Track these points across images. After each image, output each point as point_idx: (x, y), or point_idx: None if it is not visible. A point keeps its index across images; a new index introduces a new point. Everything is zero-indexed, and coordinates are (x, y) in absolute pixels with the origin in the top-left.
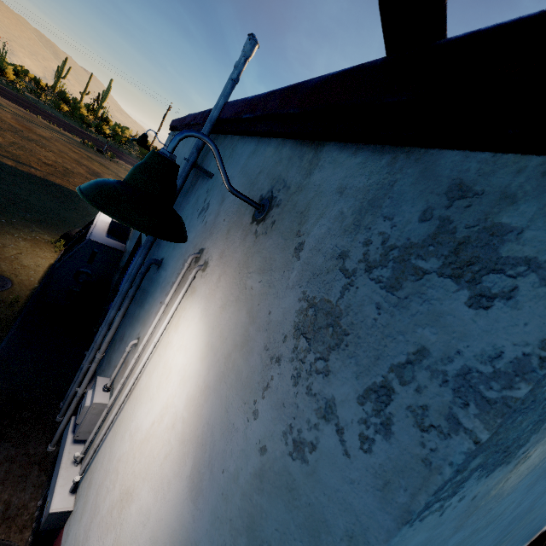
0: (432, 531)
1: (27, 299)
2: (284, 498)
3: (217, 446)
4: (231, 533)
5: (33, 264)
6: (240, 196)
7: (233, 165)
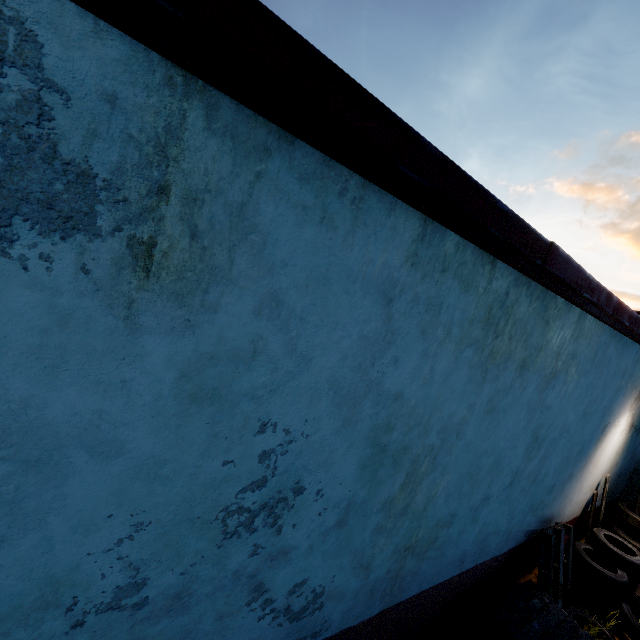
0: (43, 294)
1: None
2: None
3: None
4: None
5: None
6: None
7: None
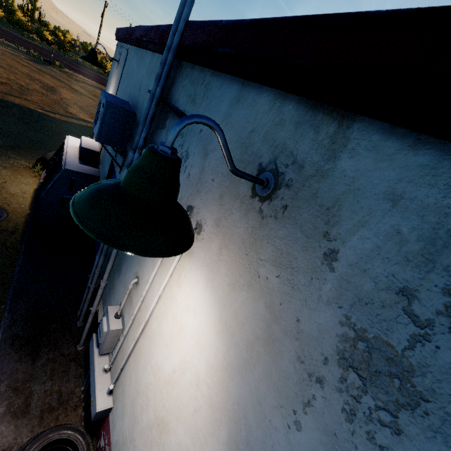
0: None
1: (24, 225)
2: None
3: (254, 433)
4: None
5: (20, 192)
6: (244, 177)
7: (211, 110)
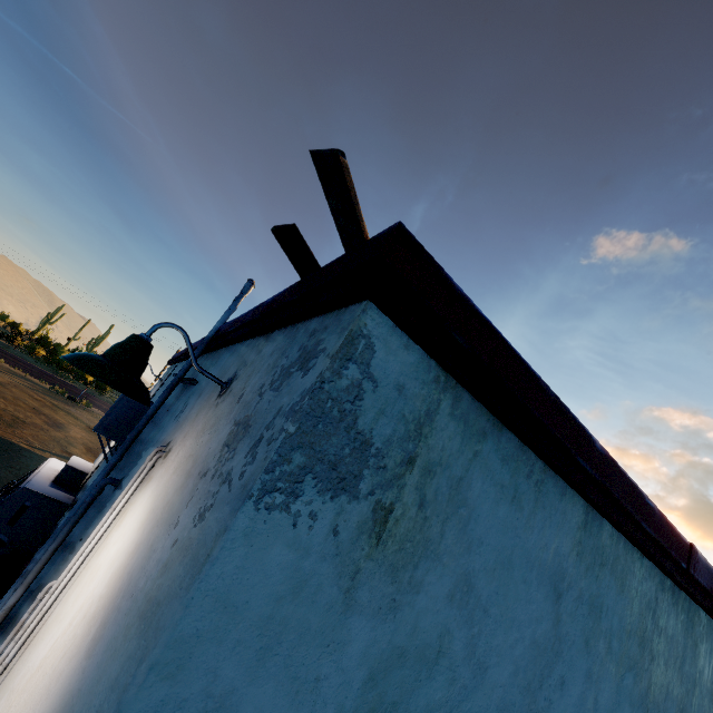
0: (296, 554)
1: None
2: (181, 558)
3: (133, 581)
4: (125, 634)
5: None
6: (205, 373)
7: (216, 368)
